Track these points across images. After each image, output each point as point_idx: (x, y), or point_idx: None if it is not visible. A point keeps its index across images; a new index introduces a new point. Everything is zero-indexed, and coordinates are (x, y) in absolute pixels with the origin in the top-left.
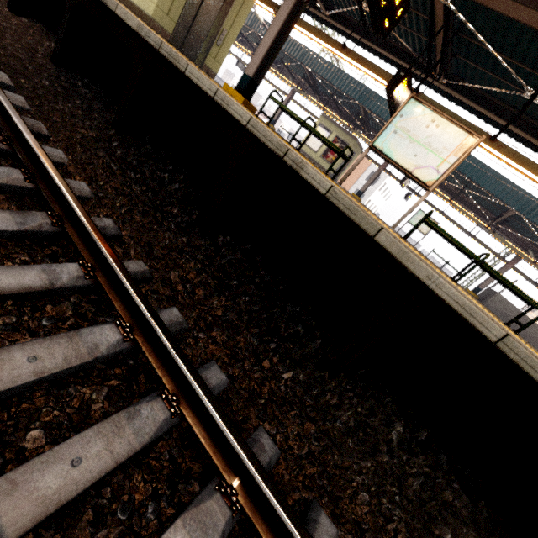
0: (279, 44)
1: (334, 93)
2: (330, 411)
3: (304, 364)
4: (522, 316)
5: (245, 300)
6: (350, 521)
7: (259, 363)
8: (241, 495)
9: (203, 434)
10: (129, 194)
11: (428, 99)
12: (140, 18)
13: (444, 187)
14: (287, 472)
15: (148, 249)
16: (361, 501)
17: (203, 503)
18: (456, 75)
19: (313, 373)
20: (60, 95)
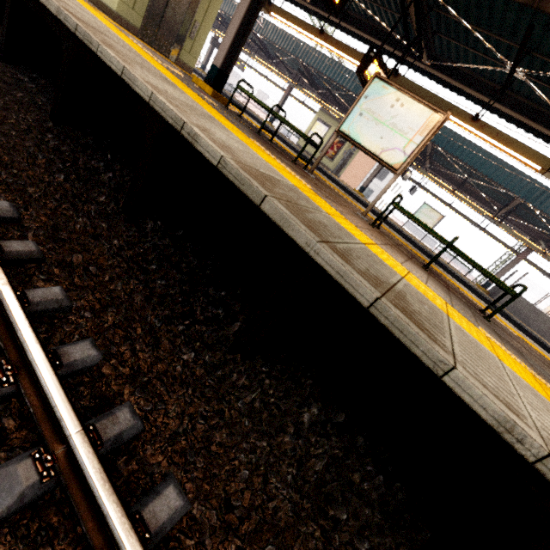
0: (246, 31)
1: (331, 86)
2: (236, 392)
3: (216, 346)
4: (534, 310)
5: (161, 284)
6: (215, 497)
7: (154, 343)
8: (62, 462)
9: (36, 403)
10: (50, 182)
11: (407, 81)
12: (106, 14)
13: (449, 178)
14: (152, 448)
15: (52, 232)
16: (240, 479)
17: (6, 467)
18: (442, 55)
19: (225, 355)
20: (0, 89)
